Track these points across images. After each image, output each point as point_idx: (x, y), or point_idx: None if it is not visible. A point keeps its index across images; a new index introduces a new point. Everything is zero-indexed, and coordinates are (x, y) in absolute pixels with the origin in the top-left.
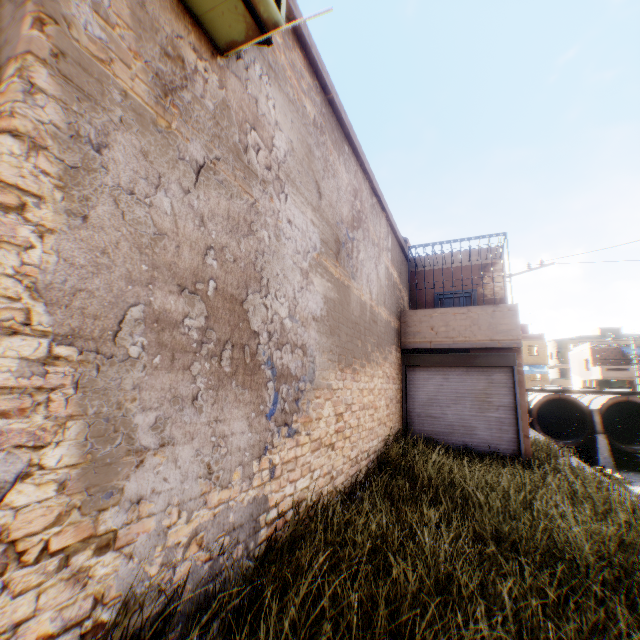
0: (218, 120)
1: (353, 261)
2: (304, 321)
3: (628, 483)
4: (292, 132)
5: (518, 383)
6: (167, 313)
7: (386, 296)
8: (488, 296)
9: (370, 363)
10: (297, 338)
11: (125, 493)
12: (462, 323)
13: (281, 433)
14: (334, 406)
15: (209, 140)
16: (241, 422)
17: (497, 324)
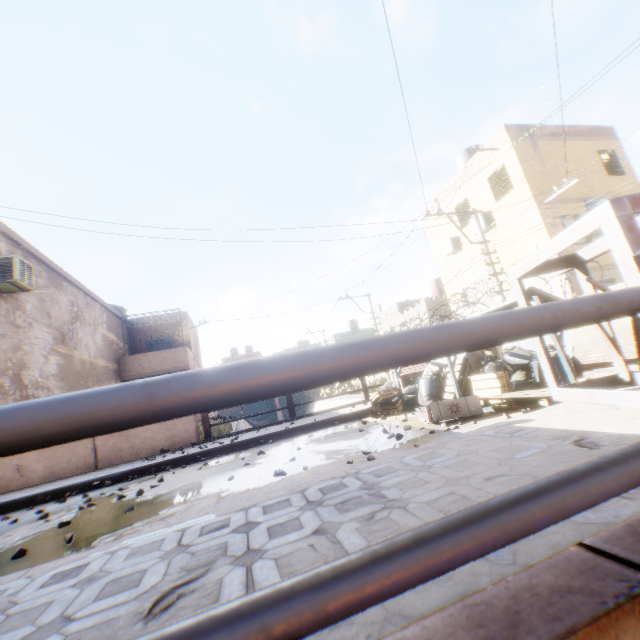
0: (8, 316)
1: (75, 341)
2: (49, 377)
3: None
4: (35, 299)
5: None
6: (2, 383)
7: (104, 352)
8: (180, 341)
9: None
10: (46, 385)
11: None
12: (159, 360)
13: None
14: None
15: (6, 325)
16: None
17: (177, 358)
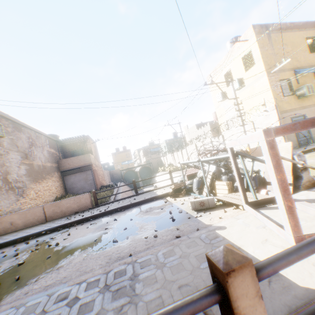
0: None
1: (33, 156)
2: (22, 176)
3: (143, 188)
4: (8, 139)
5: (93, 173)
6: None
7: (49, 159)
8: (87, 150)
9: (46, 179)
10: (21, 180)
11: (0, 205)
12: (77, 161)
13: (22, 197)
14: (35, 191)
15: None
16: (13, 196)
17: (86, 159)
